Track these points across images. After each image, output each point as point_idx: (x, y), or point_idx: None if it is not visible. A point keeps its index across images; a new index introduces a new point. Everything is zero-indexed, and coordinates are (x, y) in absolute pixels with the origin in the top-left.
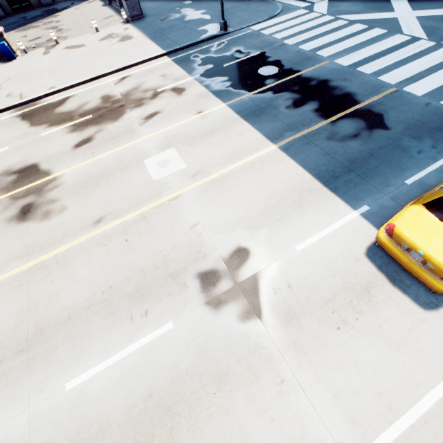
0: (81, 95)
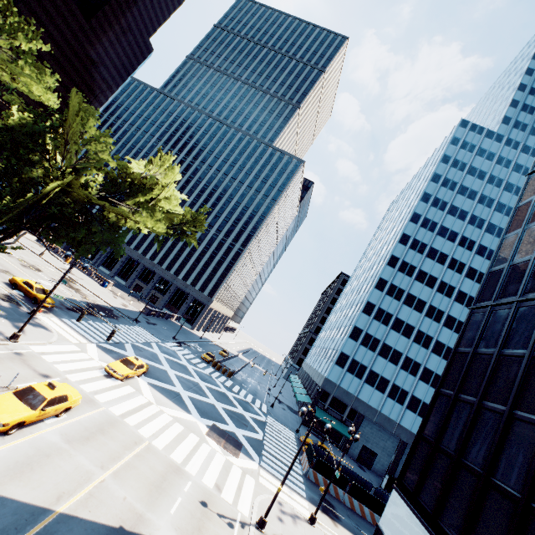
0: (81, 287)
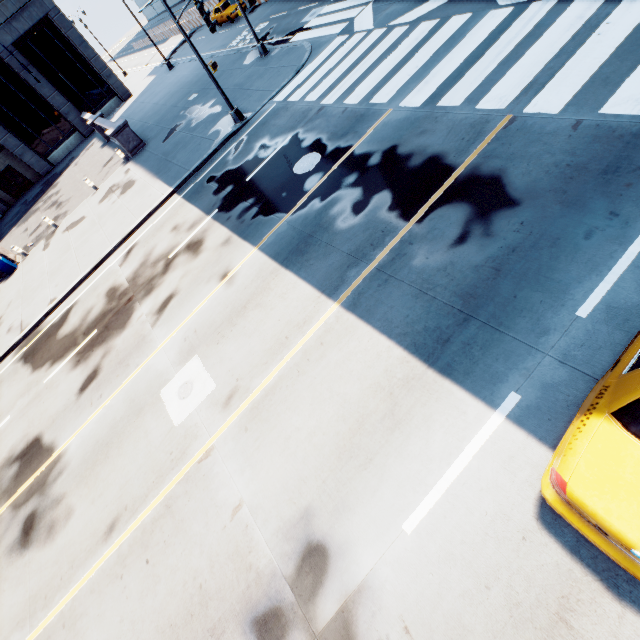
0: (84, 298)
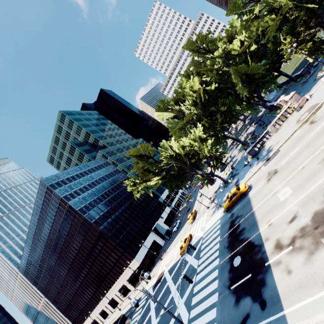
0: None
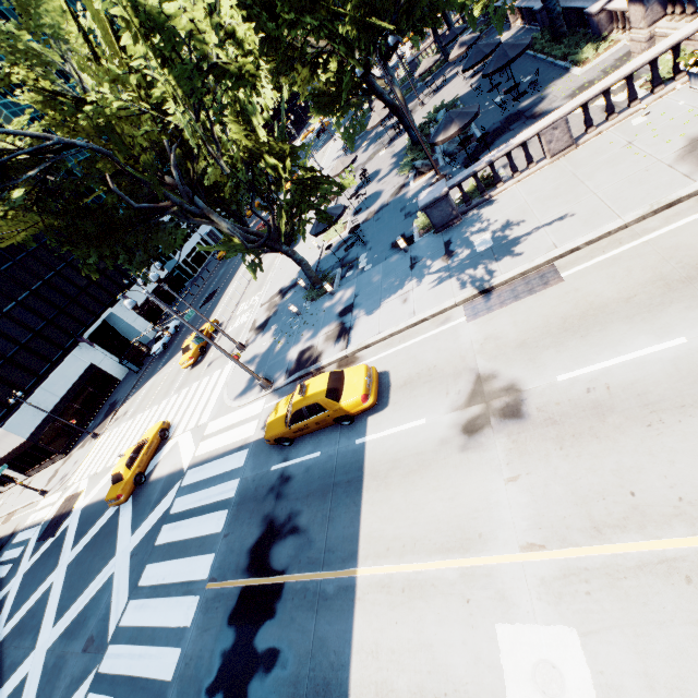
0: None
